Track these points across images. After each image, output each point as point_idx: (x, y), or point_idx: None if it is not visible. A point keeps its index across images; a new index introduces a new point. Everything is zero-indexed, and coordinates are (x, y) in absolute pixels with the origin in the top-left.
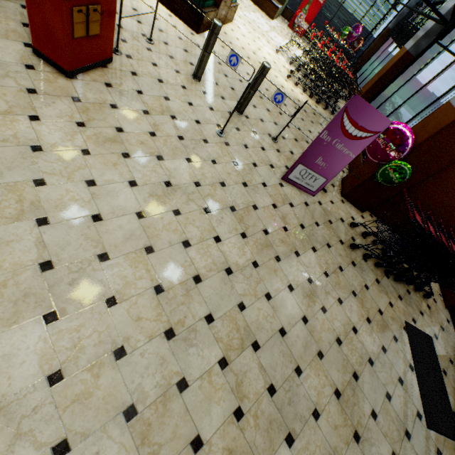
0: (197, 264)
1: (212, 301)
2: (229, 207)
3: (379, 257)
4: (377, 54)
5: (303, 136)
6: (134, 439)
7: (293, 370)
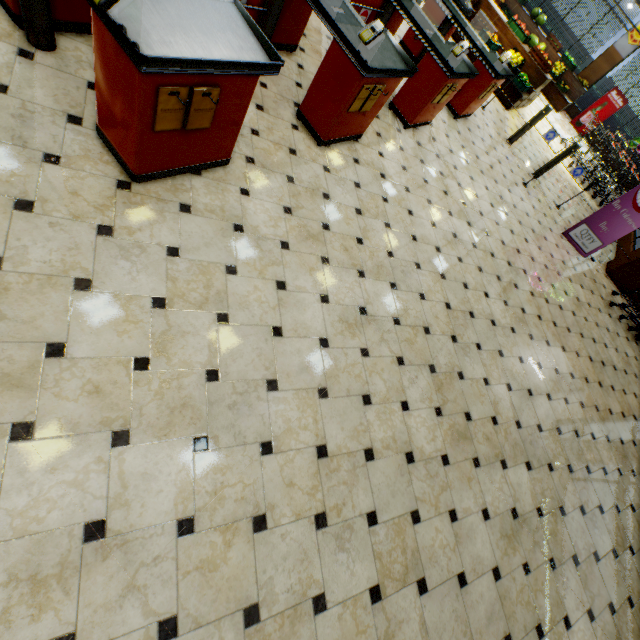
0: (517, 245)
1: (525, 266)
2: (531, 229)
3: (633, 321)
4: None
5: (578, 216)
6: (501, 288)
7: (565, 327)
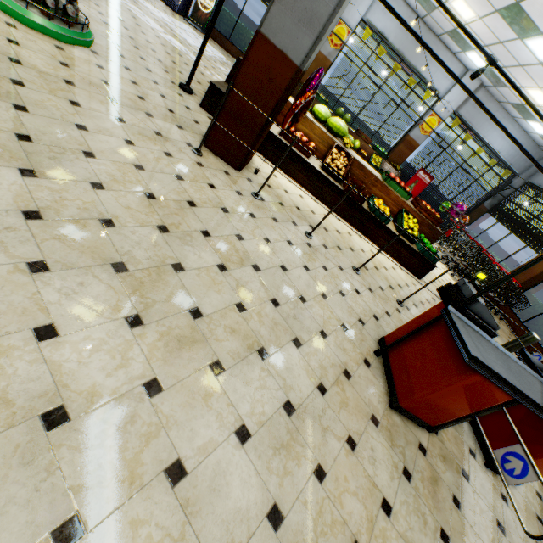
0: None
1: None
2: None
3: None
4: (473, 224)
5: None
6: None
7: None
